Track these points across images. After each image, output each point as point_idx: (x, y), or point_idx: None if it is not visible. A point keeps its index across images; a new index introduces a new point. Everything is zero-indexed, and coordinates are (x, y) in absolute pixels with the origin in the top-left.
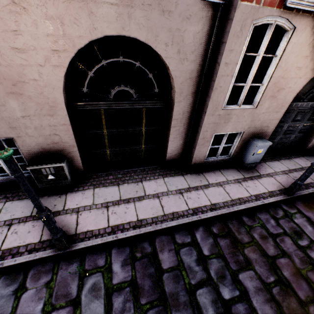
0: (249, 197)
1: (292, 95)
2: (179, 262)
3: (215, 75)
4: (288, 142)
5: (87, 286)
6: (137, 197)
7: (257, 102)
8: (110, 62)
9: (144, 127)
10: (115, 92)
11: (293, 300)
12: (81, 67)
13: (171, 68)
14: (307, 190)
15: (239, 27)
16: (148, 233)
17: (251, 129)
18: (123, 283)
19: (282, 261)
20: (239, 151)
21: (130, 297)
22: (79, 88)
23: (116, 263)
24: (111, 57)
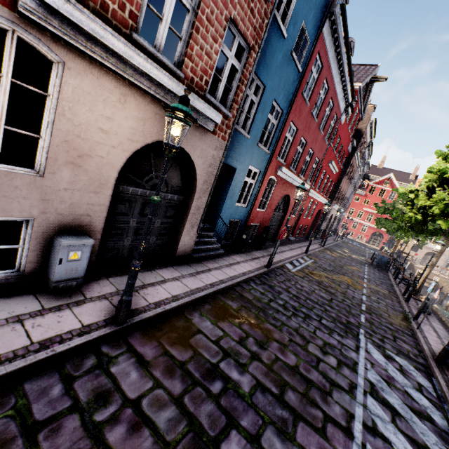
0: (23, 349)
1: (113, 171)
2: None
3: None
4: (149, 246)
5: None
6: None
7: (43, 166)
8: None
9: None
10: None
11: None
12: None
13: None
14: (156, 310)
15: None
16: None
17: (53, 217)
18: None
19: None
20: (40, 260)
21: None
22: None
23: None
24: None
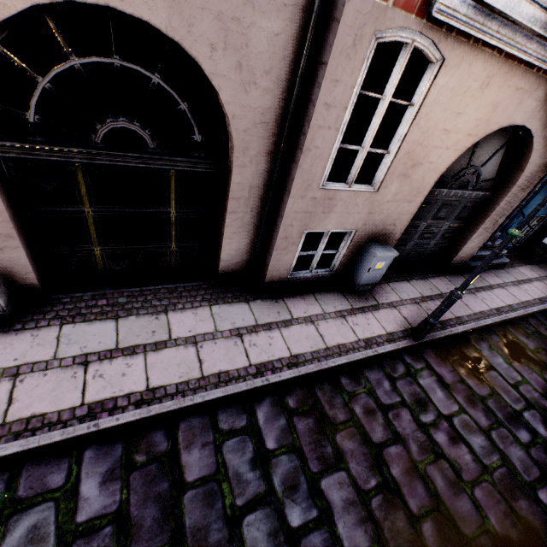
0: (355, 343)
1: (434, 177)
2: (220, 467)
3: (307, 124)
4: (425, 251)
5: (15, 534)
6: (152, 343)
7: (380, 182)
8: (125, 67)
9: (175, 208)
10: (105, 132)
11: (400, 515)
12: (16, 63)
13: (225, 99)
14: (444, 331)
15: (351, 38)
16: (166, 414)
17: (369, 228)
18: (99, 518)
19: (392, 450)
20: (347, 263)
21: (110, 545)
22: (17, 111)
23: (90, 478)
24: (126, 56)
